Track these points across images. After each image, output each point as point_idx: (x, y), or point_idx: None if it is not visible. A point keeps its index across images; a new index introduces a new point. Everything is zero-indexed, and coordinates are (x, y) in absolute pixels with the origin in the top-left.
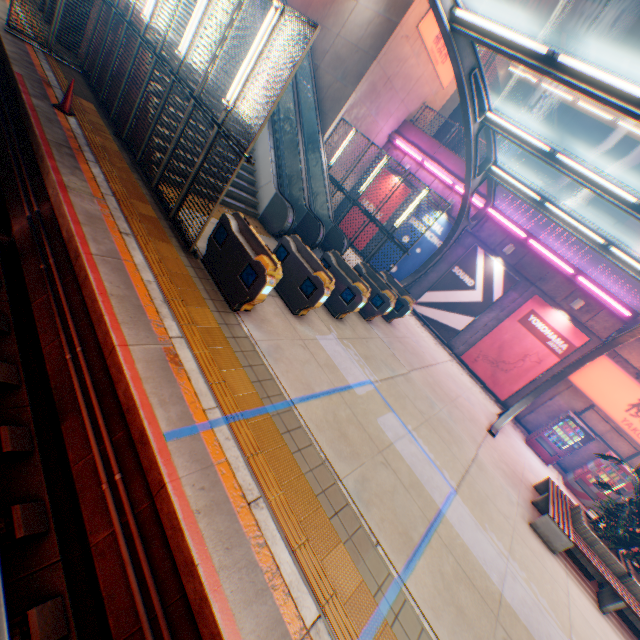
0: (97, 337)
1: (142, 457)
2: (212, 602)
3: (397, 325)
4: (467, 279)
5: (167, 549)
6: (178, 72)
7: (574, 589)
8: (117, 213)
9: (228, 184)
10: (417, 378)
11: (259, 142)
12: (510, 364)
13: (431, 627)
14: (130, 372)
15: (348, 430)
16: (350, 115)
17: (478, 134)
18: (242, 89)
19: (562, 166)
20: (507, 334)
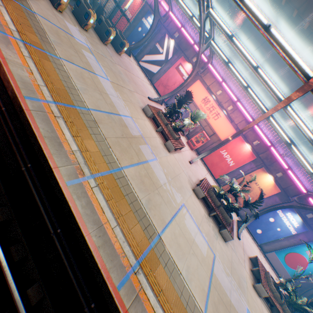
0: None
1: None
2: None
3: (124, 59)
4: (161, 50)
5: None
6: None
7: (148, 123)
8: None
9: None
10: (120, 68)
11: None
12: (170, 87)
13: (66, 69)
14: None
15: (62, 37)
16: None
17: None
18: None
19: None
20: (171, 74)
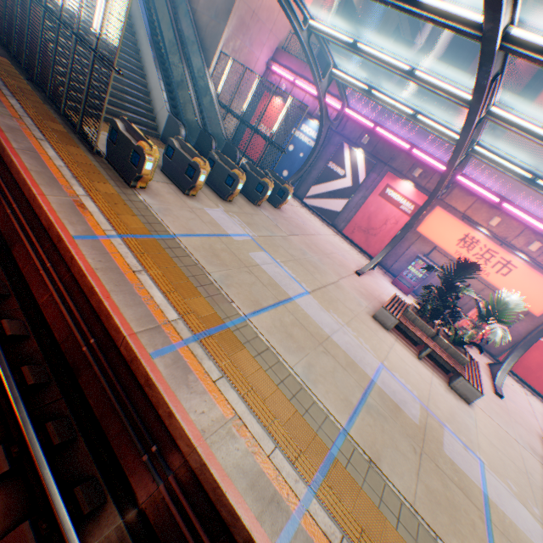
0: (27, 198)
1: (62, 251)
2: (105, 301)
3: (286, 211)
4: (339, 170)
5: (83, 294)
6: (61, 17)
7: (399, 347)
8: (33, 128)
9: (108, 93)
10: (295, 239)
11: (150, 76)
12: (377, 229)
13: (264, 337)
14: (47, 207)
15: (221, 254)
16: (228, 48)
17: (309, 41)
18: (104, 19)
19: (364, 53)
20: (372, 207)
